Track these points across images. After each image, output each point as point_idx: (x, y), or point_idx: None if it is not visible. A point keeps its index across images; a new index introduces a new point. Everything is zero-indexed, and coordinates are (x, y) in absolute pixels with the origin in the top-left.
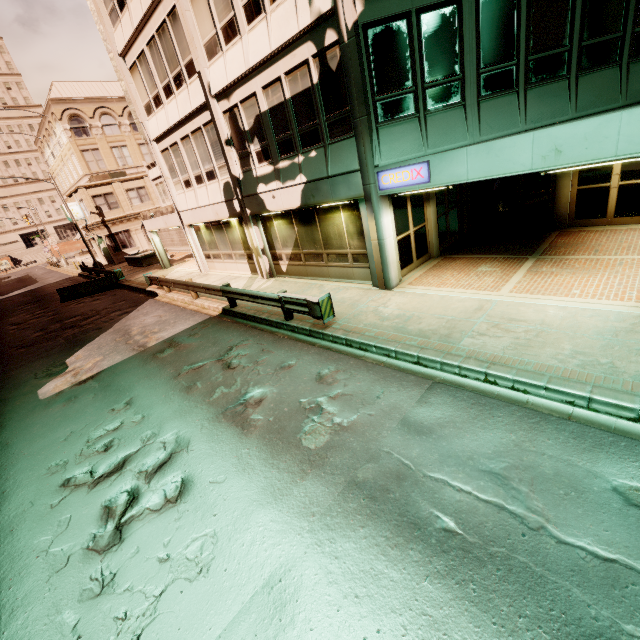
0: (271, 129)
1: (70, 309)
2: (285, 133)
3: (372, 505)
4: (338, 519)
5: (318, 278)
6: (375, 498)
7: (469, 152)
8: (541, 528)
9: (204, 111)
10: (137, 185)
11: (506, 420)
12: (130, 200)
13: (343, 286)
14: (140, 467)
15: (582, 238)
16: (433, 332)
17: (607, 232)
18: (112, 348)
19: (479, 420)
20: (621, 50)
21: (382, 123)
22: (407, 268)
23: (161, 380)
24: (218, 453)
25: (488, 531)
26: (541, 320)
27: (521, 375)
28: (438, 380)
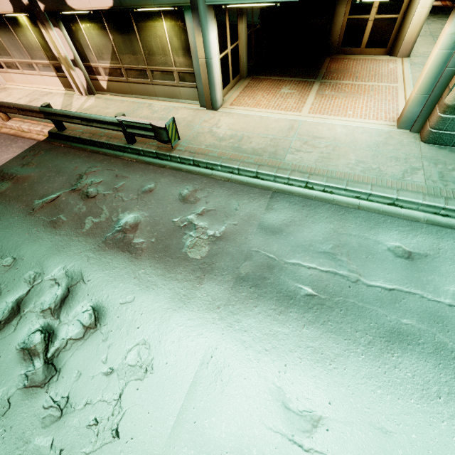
0: None
1: None
2: None
3: (257, 291)
4: (237, 306)
5: (144, 96)
6: (258, 285)
7: None
8: (358, 280)
9: None
10: None
11: (326, 215)
12: None
13: (172, 106)
14: (40, 307)
15: (346, 65)
16: (263, 150)
17: (360, 61)
18: None
19: (310, 217)
20: None
21: None
22: (226, 88)
23: (14, 218)
24: (116, 278)
25: (331, 289)
26: (333, 137)
27: (330, 182)
28: (274, 190)
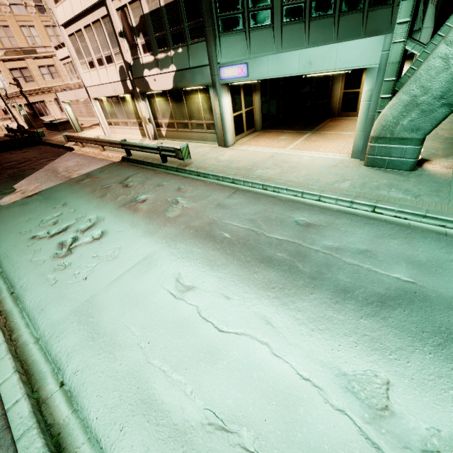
0: (151, 28)
1: (5, 157)
2: (161, 32)
3: (195, 233)
4: (179, 238)
5: (186, 140)
6: (197, 230)
7: (268, 59)
8: (262, 233)
9: (101, 6)
10: (47, 63)
11: (264, 202)
12: (42, 75)
13: (200, 145)
14: (77, 229)
15: (340, 123)
16: (244, 168)
17: (354, 120)
18: (46, 179)
19: (252, 202)
20: (364, 1)
21: (222, 33)
22: (240, 135)
23: (84, 194)
24: (121, 221)
25: (241, 236)
26: (298, 162)
27: (277, 184)
28: (240, 189)
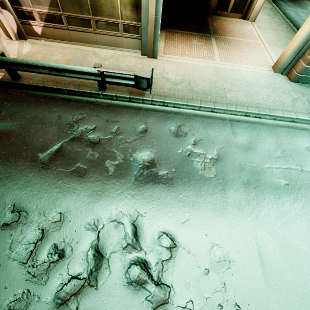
0: None
1: None
2: None
3: (259, 189)
4: (255, 202)
5: (84, 44)
6: (258, 186)
7: None
8: (302, 170)
9: None
10: None
11: (267, 133)
12: None
13: (116, 53)
14: (119, 246)
15: (223, 24)
16: (209, 91)
17: (229, 22)
18: None
19: (260, 136)
20: None
21: None
22: None
23: (28, 175)
24: (166, 205)
25: (294, 178)
26: (245, 79)
27: (260, 111)
28: (228, 119)
